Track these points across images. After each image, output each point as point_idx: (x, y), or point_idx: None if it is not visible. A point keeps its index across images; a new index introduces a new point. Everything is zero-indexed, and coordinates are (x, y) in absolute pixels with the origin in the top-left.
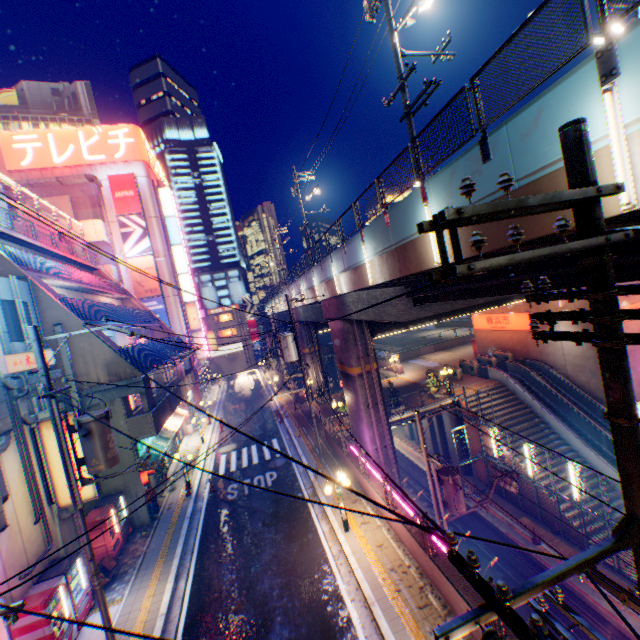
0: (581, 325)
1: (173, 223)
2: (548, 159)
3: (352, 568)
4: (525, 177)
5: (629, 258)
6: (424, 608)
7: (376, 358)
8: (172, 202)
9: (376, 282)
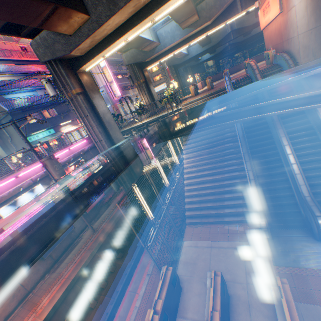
0: None
1: None
2: None
3: None
4: None
5: None
6: None
7: (85, 86)
8: None
9: None
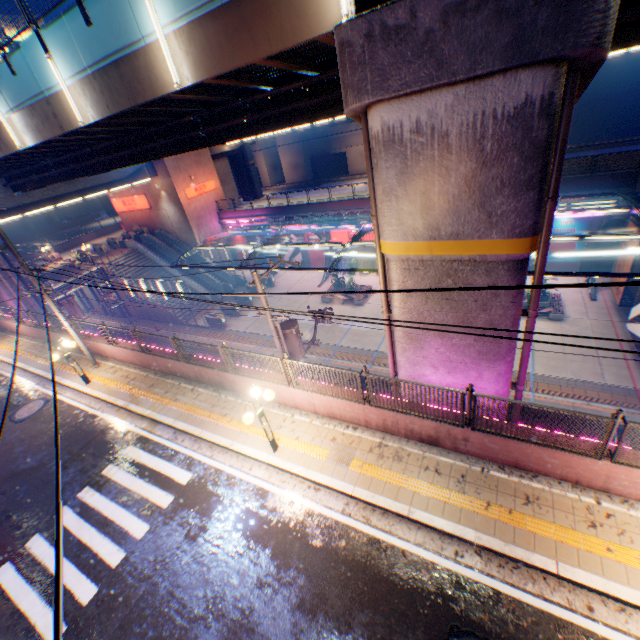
0: (174, 202)
1: None
2: None
3: (2, 360)
4: None
5: (83, 164)
6: (44, 350)
7: None
8: None
9: None
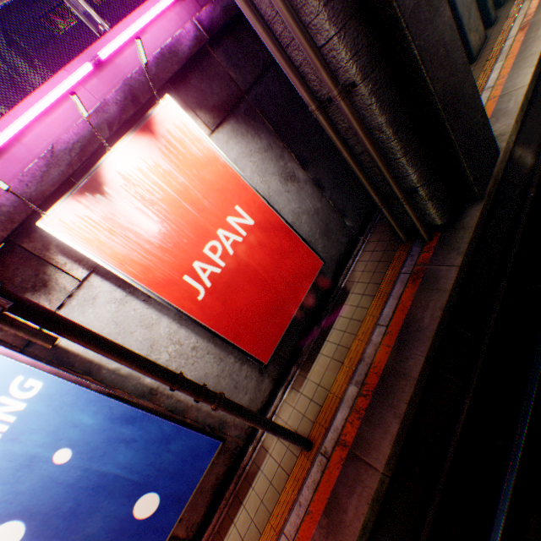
0: None
1: None
2: None
3: None
4: None
5: None
6: None
7: None
8: None
9: None
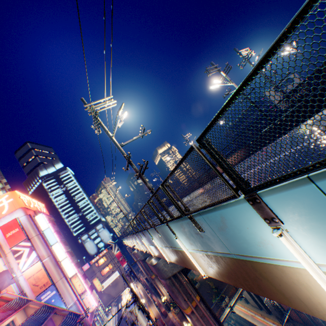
0: None
1: (49, 232)
2: (252, 252)
3: None
4: (239, 254)
5: None
6: None
7: (196, 287)
8: (45, 220)
9: (171, 260)
